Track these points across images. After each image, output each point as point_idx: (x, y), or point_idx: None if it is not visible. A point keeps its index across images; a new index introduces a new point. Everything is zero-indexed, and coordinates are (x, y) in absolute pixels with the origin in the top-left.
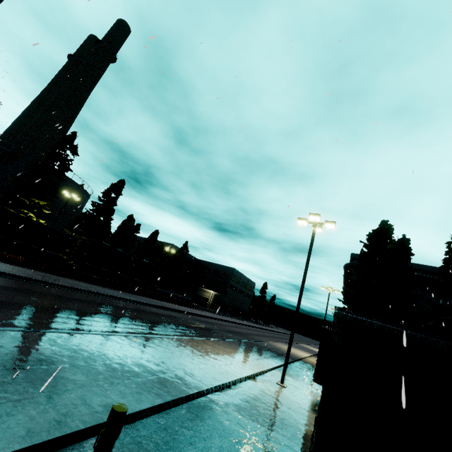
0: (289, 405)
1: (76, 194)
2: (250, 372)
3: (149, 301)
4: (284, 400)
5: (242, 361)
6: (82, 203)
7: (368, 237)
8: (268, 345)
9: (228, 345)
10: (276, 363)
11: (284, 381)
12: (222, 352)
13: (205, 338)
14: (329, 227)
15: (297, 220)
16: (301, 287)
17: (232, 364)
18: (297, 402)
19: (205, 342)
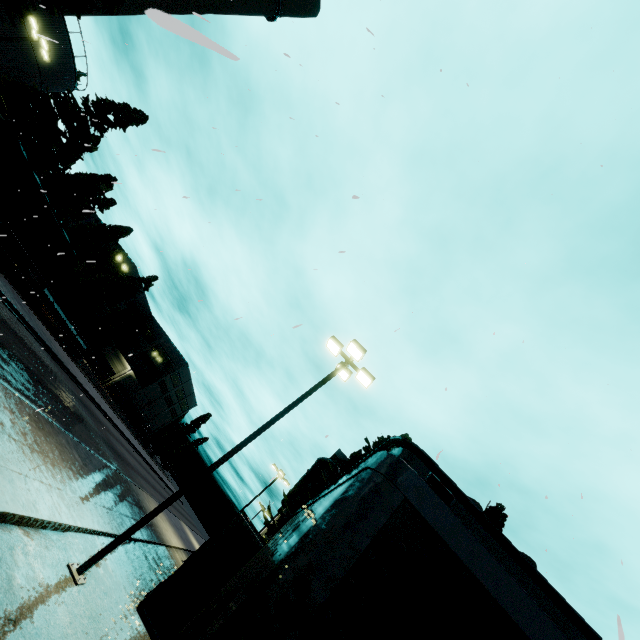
0: (33, 637)
1: (54, 59)
2: (34, 511)
3: (4, 288)
4: (39, 615)
5: (48, 482)
6: (52, 82)
7: (378, 441)
8: (134, 493)
9: (59, 442)
10: (114, 527)
11: (87, 570)
12: (27, 440)
13: (27, 400)
14: (360, 380)
15: (330, 338)
16: (259, 430)
17: (13, 472)
18: (67, 634)
19: (17, 404)
